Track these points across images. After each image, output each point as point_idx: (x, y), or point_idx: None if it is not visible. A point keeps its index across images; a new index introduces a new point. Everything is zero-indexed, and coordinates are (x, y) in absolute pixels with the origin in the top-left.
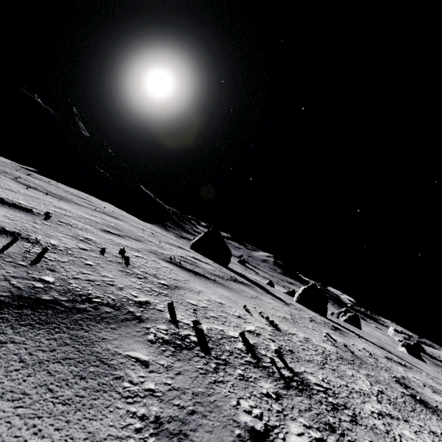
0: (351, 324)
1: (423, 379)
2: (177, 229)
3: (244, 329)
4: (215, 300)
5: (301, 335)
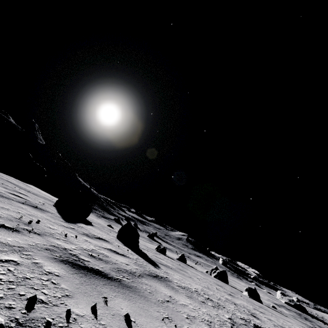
0: (219, 279)
1: (110, 254)
2: (103, 211)
3: None
4: None
5: None
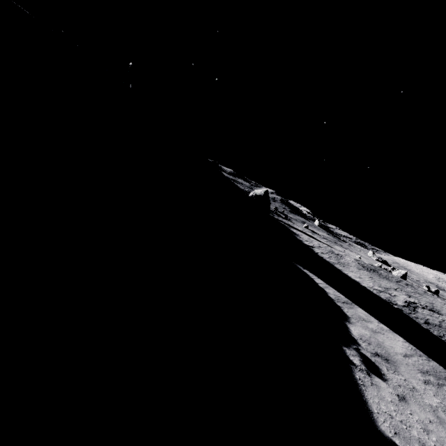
0: None
1: None
2: None
3: None
4: None
5: None
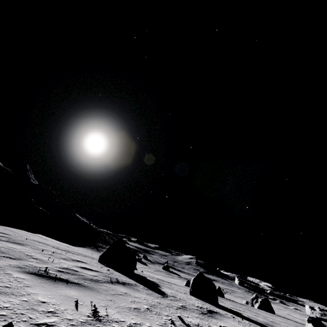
0: (264, 310)
1: None
2: None
3: (34, 322)
4: (39, 300)
5: (131, 322)
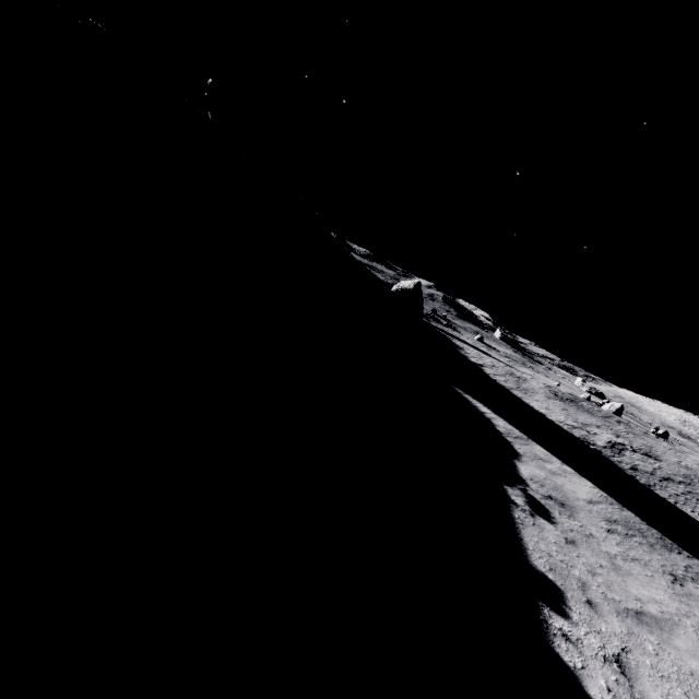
0: None
1: None
2: None
3: None
4: None
5: None
